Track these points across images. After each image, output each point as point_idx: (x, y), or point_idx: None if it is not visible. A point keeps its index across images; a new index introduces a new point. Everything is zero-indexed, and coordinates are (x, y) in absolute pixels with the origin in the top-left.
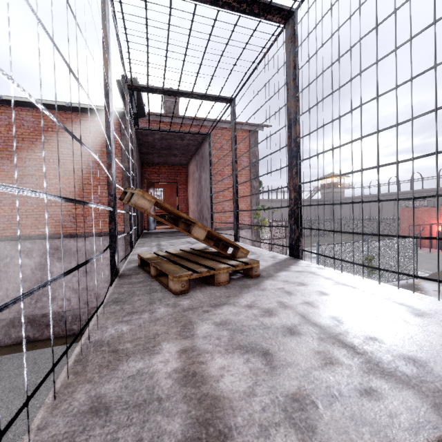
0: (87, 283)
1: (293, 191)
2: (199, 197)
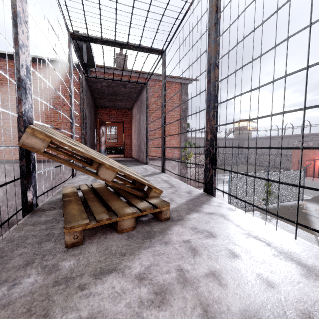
0: None
1: (210, 133)
2: (138, 134)
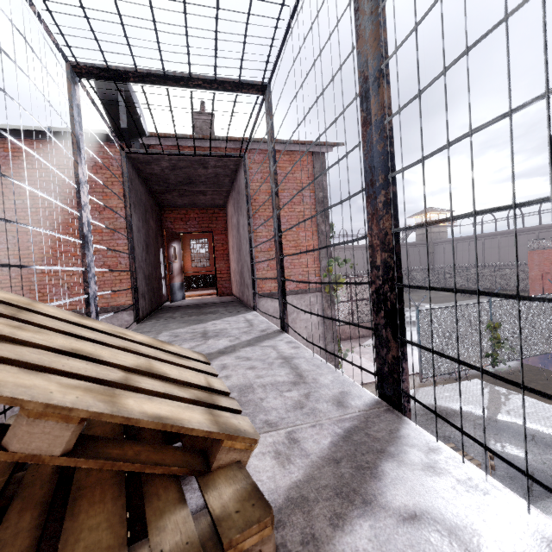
0: None
1: (381, 248)
2: (238, 253)
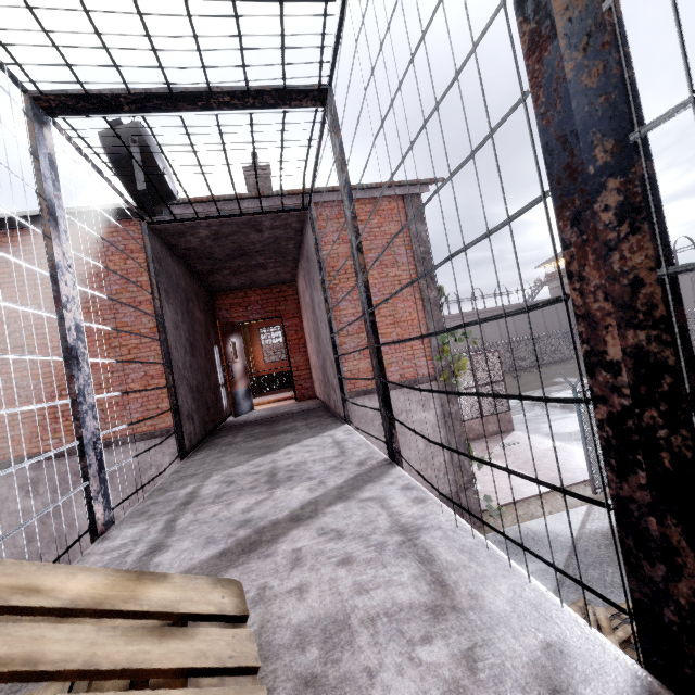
0: None
1: (620, 321)
2: (317, 341)
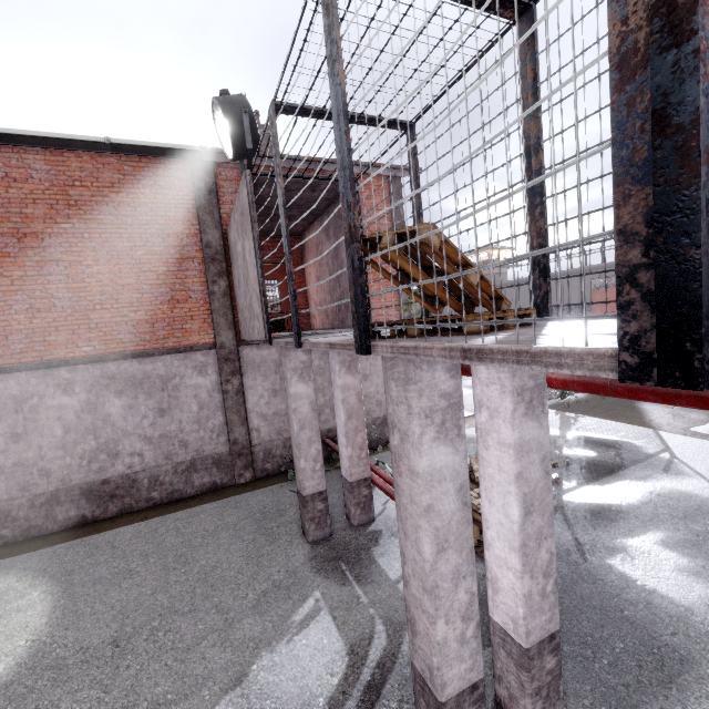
0: (166, 427)
1: (537, 237)
2: (335, 280)
